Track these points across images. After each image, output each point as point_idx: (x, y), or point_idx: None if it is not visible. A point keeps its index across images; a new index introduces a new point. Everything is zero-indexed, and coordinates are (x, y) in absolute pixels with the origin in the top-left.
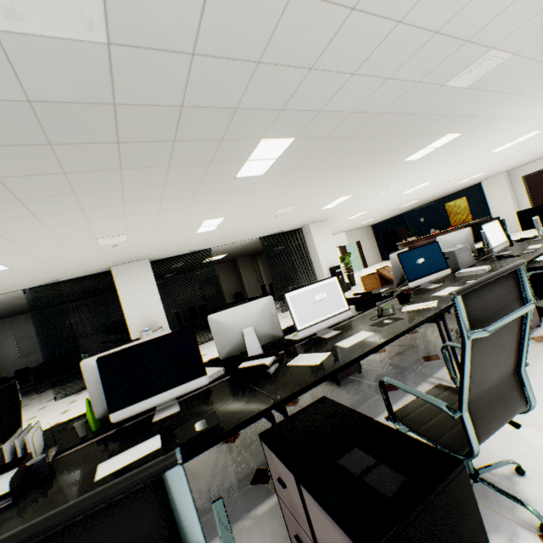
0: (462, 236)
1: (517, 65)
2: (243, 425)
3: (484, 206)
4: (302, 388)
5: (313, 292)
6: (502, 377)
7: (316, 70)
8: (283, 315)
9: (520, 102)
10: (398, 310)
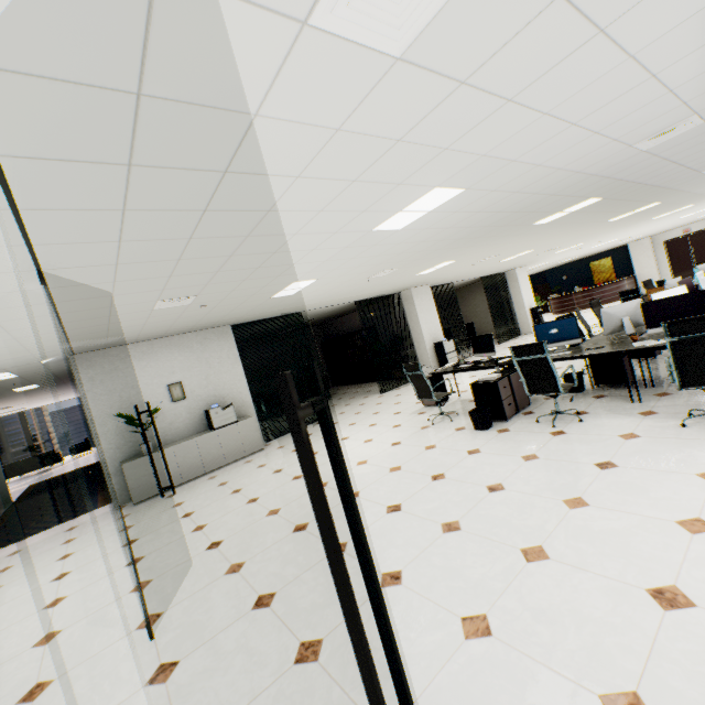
0: None
1: None
2: None
3: (628, 266)
4: None
5: (699, 275)
6: None
7: None
8: (507, 344)
9: None
10: None
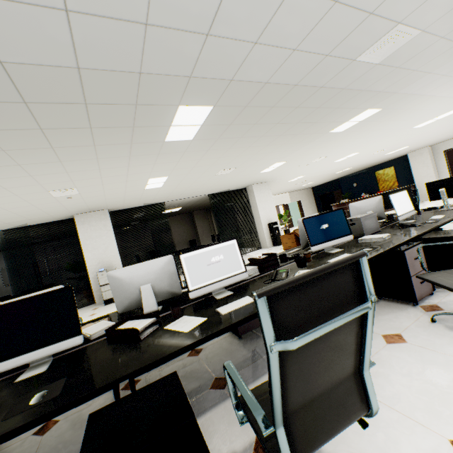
0: (373, 203)
1: (428, 43)
2: (71, 405)
3: (409, 175)
4: (152, 362)
5: (210, 253)
6: (339, 380)
7: (213, 37)
8: None
9: (435, 81)
10: (291, 275)
